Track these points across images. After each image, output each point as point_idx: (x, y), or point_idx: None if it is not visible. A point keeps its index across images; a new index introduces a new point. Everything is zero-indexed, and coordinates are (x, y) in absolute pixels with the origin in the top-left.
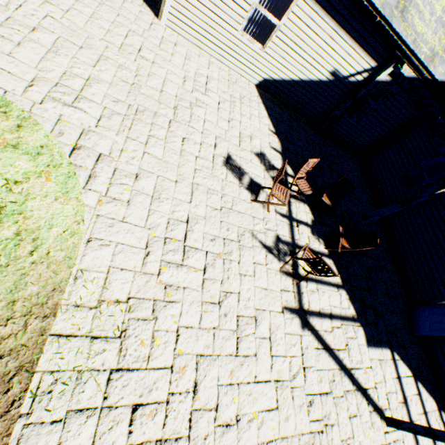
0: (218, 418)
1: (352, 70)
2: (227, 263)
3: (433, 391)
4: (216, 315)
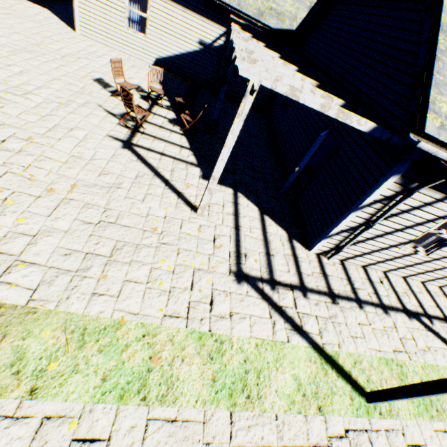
0: (3, 147)
1: (212, 38)
2: (64, 107)
3: (288, 228)
4: (36, 118)
